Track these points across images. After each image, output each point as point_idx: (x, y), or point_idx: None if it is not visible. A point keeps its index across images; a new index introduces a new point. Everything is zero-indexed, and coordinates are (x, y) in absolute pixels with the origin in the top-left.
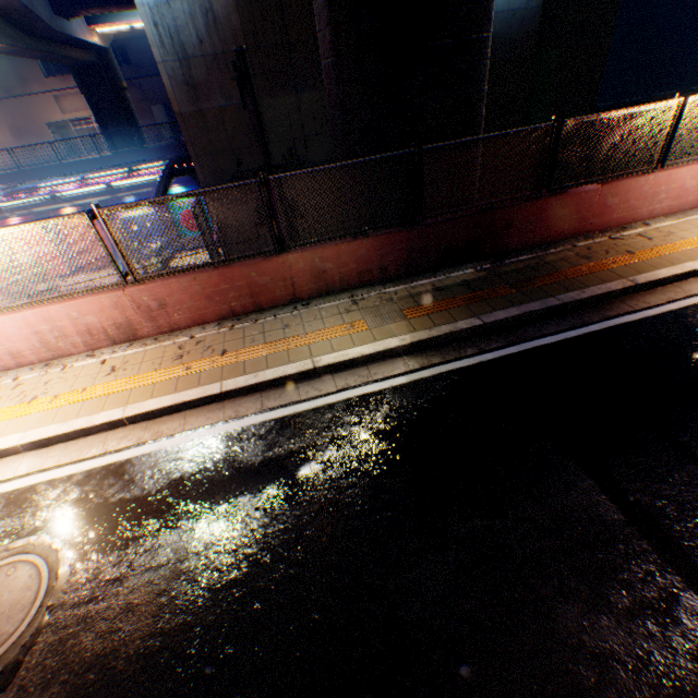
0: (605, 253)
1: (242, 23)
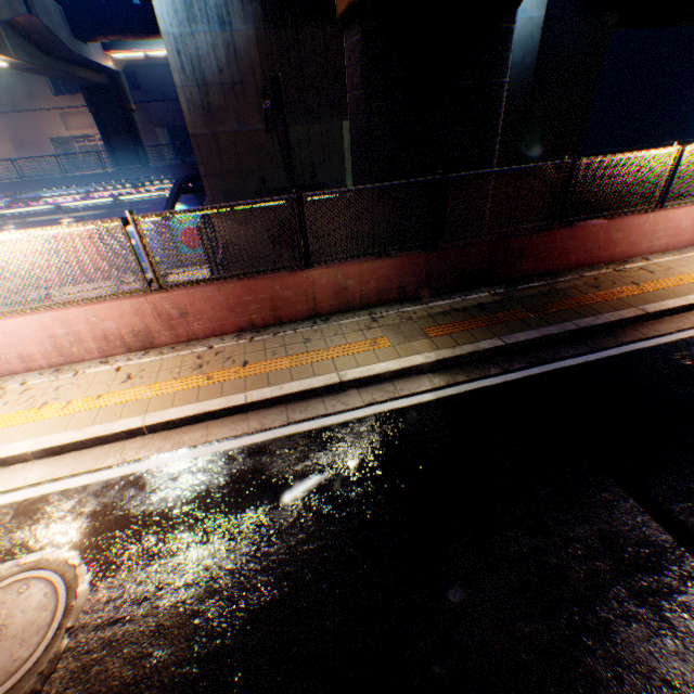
0: (612, 283)
1: (261, 57)
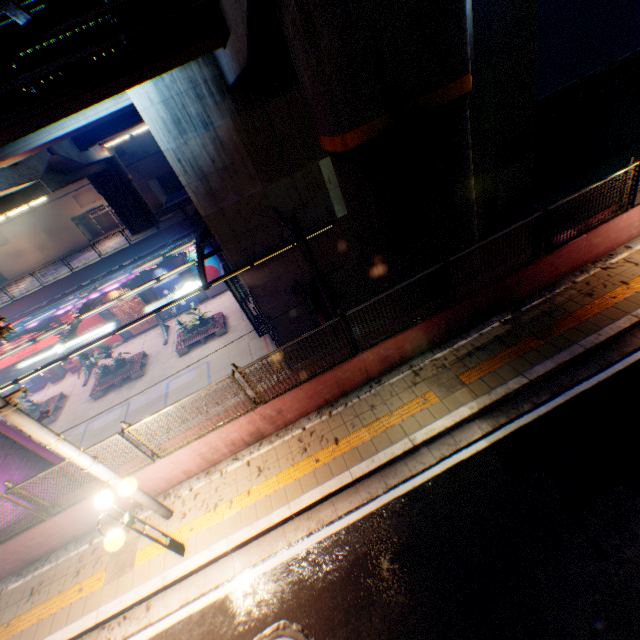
0: (603, 287)
1: (241, 138)
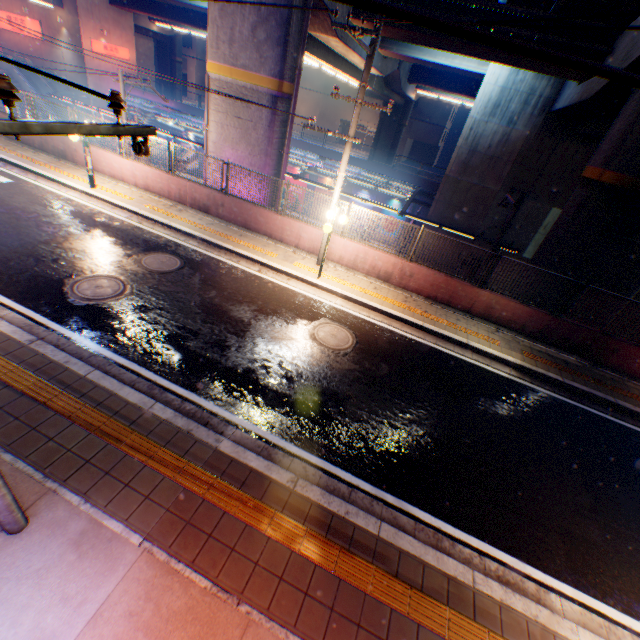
0: None
1: (521, 148)
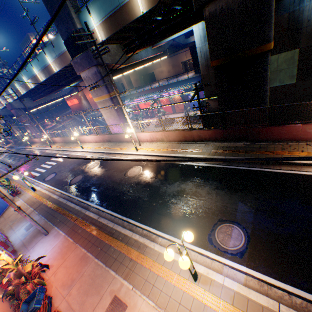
0: (292, 149)
1: None
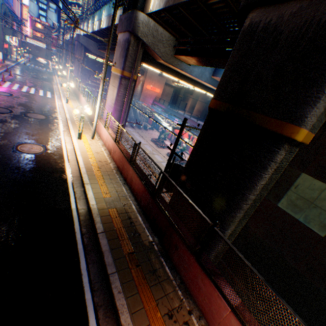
0: None
1: None
